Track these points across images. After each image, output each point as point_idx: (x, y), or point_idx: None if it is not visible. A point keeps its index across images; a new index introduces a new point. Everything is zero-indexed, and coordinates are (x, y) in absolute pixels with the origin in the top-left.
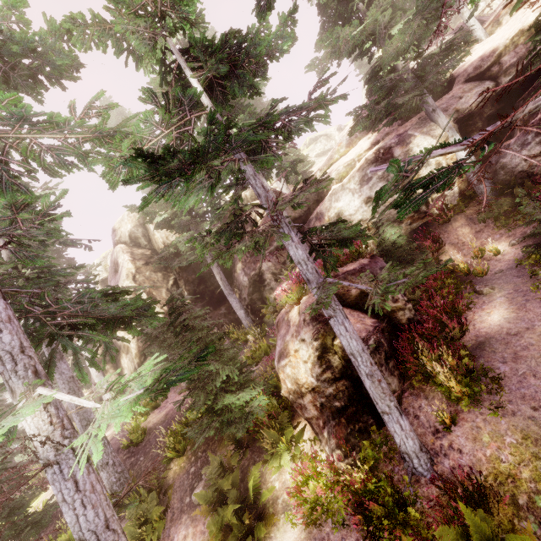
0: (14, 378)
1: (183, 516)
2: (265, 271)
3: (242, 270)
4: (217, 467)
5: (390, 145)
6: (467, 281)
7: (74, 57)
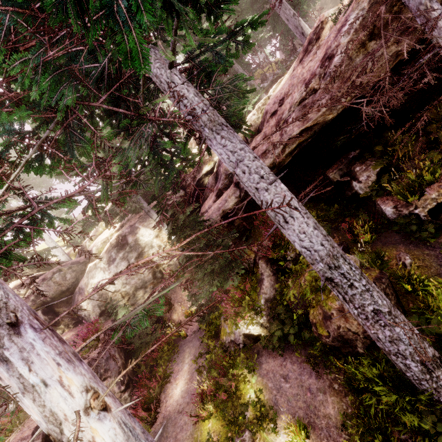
0: None
1: None
2: None
3: None
4: None
5: (126, 234)
6: (179, 342)
7: None
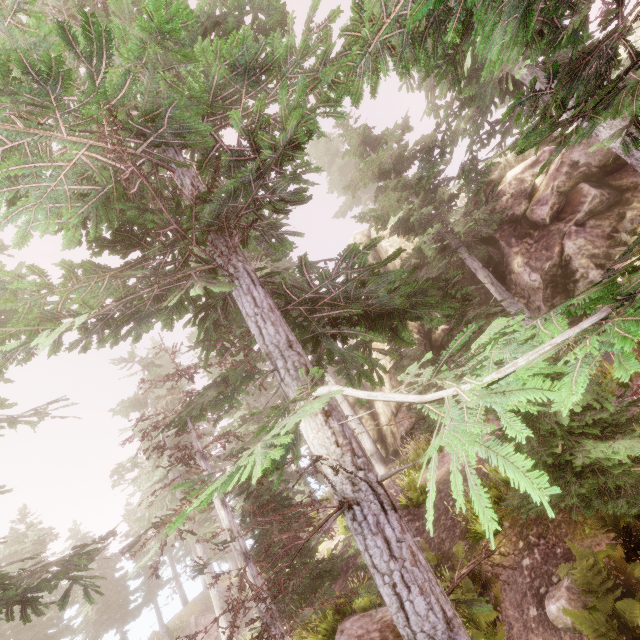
0: (286, 379)
1: (533, 637)
2: (571, 257)
3: (524, 265)
4: (600, 574)
5: None
6: None
7: (282, 6)
